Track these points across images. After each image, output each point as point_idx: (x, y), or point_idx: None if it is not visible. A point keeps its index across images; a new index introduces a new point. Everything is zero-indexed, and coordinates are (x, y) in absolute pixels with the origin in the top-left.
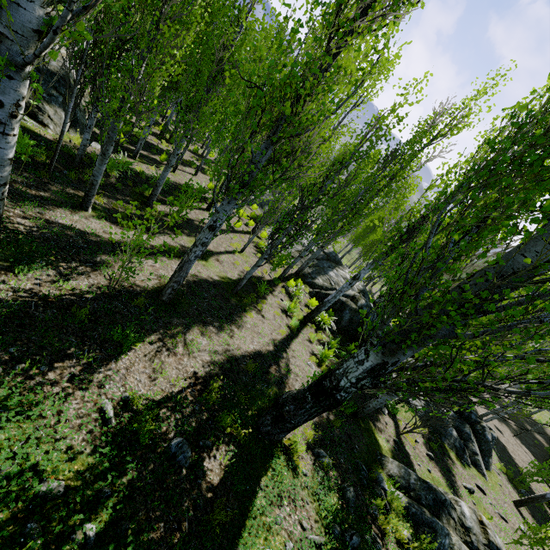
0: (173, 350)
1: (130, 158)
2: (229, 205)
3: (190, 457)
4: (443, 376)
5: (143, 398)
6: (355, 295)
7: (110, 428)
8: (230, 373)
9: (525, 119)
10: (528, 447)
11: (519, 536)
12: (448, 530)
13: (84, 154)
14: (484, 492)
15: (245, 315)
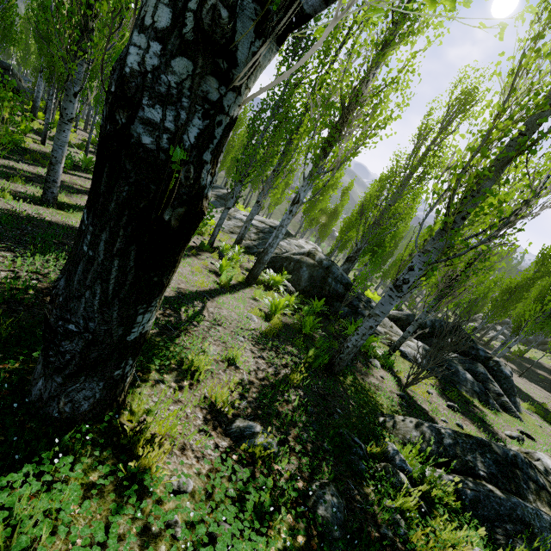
0: None
1: None
2: None
3: None
4: None
5: None
6: (310, 250)
7: None
8: None
9: None
10: (537, 383)
11: None
12: (547, 514)
13: None
14: (532, 438)
15: None
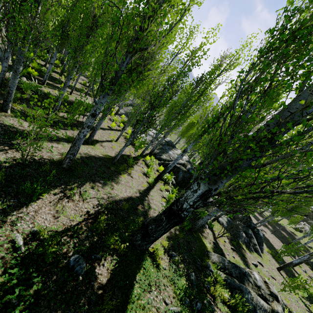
0: (71, 198)
1: (40, 84)
2: (104, 99)
3: (85, 267)
4: (250, 190)
5: (47, 230)
6: (184, 163)
7: (20, 254)
8: (112, 210)
9: (294, 10)
10: (279, 238)
11: (282, 286)
12: (249, 289)
13: (4, 77)
14: (262, 265)
15: (120, 176)
